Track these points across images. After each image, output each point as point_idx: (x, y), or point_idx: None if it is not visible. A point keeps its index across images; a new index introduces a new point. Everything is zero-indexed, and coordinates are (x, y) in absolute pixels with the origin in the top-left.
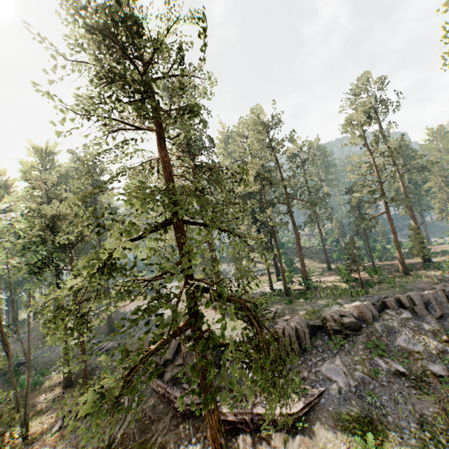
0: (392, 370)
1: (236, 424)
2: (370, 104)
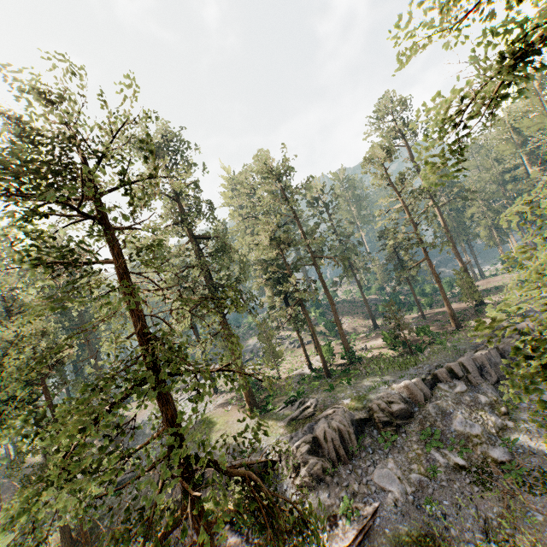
0: (451, 465)
1: None
2: (393, 131)
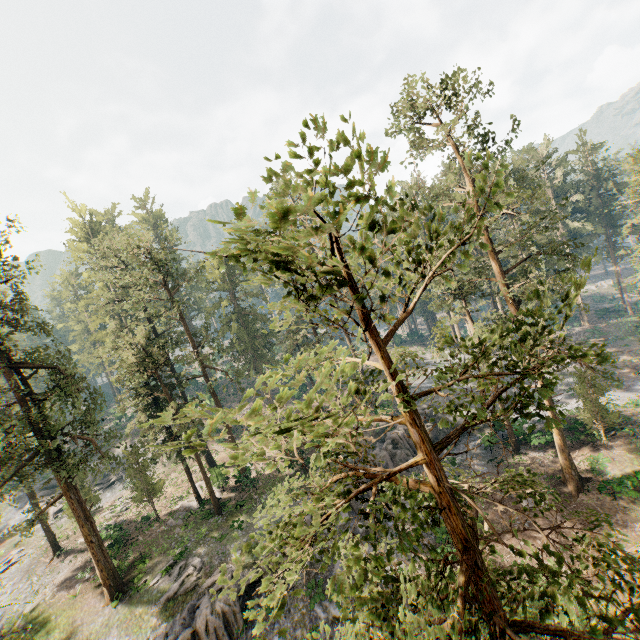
0: (330, 618)
1: None
2: None
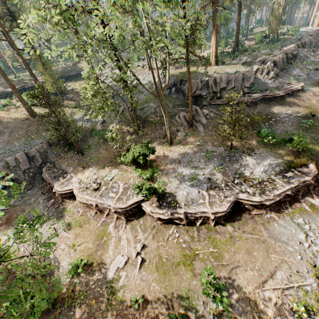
0: (313, 69)
1: (283, 96)
2: None
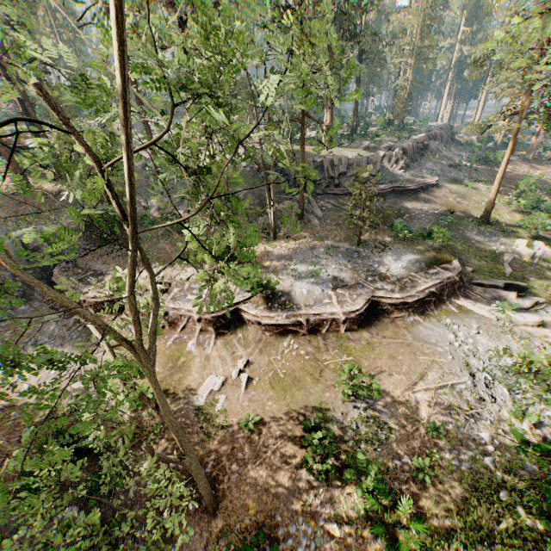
0: (448, 165)
1: (417, 190)
2: None
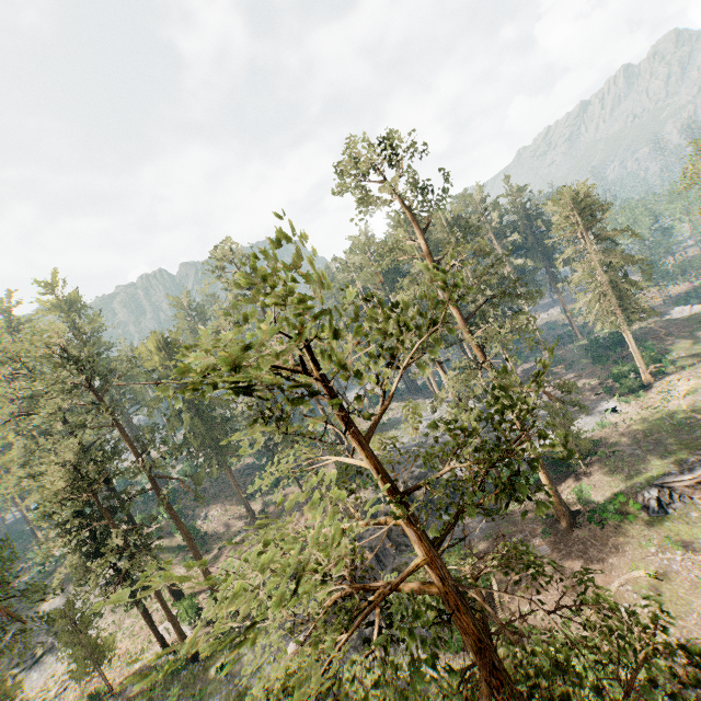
0: None
1: None
2: None
